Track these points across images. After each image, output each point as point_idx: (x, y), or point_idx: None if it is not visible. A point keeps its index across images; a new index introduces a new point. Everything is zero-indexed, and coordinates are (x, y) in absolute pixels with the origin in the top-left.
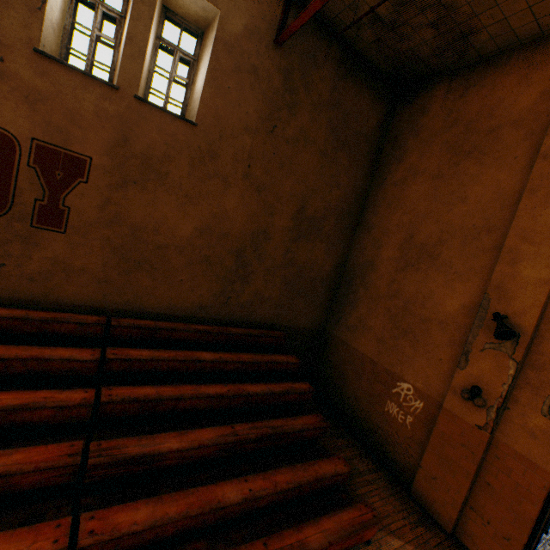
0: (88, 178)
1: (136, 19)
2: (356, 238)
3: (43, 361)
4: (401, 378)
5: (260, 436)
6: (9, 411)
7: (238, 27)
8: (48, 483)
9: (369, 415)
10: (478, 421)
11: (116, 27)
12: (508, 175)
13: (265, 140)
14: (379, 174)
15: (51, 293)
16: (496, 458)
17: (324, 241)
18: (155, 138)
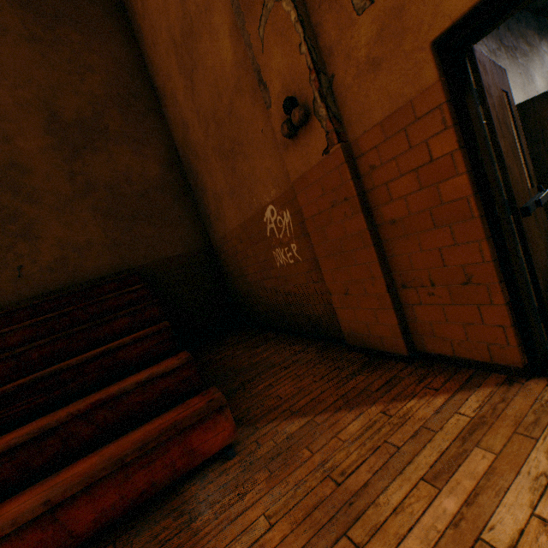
0: None
1: None
2: (167, 120)
3: None
4: (262, 209)
5: (3, 397)
6: None
7: None
8: None
9: (276, 292)
10: (320, 145)
11: None
12: None
13: None
14: (137, 31)
15: None
16: (373, 171)
17: (123, 143)
18: None
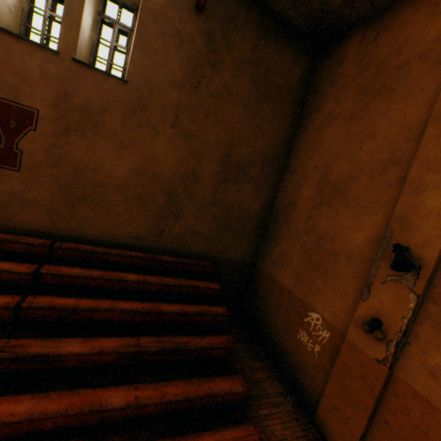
0: (36, 126)
1: None
2: (282, 182)
3: None
4: (312, 308)
5: (162, 350)
6: None
7: None
8: None
9: (284, 342)
10: (377, 355)
11: None
12: (415, 107)
13: (190, 94)
14: (302, 124)
15: (9, 219)
16: (395, 395)
17: (251, 184)
18: (91, 94)
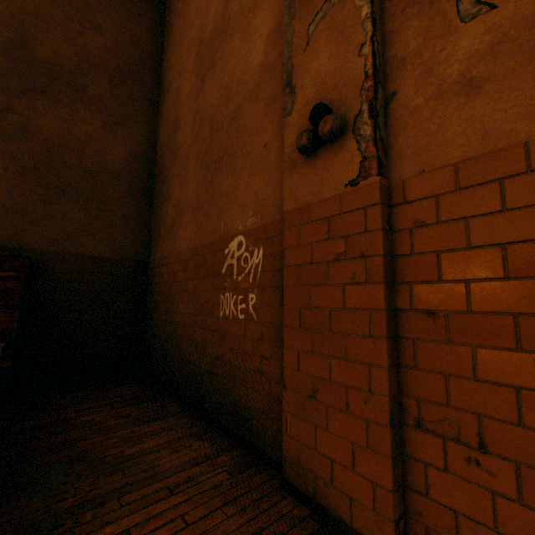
0: None
1: None
2: (160, 116)
3: None
4: (228, 237)
5: None
6: None
7: None
8: None
9: (204, 349)
10: (347, 173)
11: None
12: None
13: None
14: (168, 28)
15: None
16: (419, 228)
17: (96, 111)
18: None
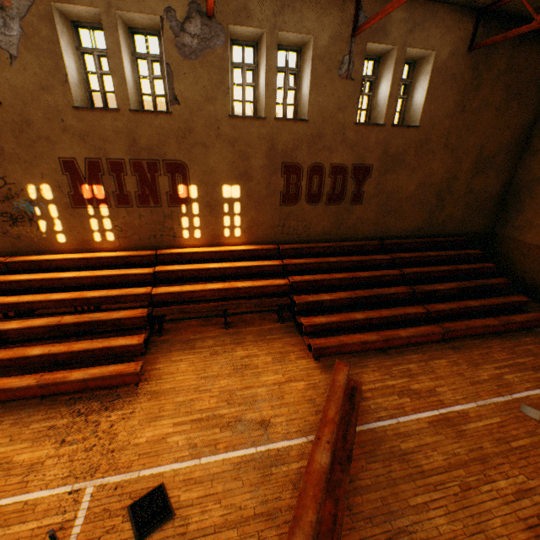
0: (370, 175)
1: (393, 84)
2: (521, 162)
3: (373, 261)
4: None
5: (475, 286)
6: (379, 277)
7: (445, 55)
8: (403, 298)
9: (534, 280)
10: None
11: (372, 86)
12: None
13: (457, 118)
14: None
15: (355, 233)
16: None
17: (494, 171)
18: (398, 143)
